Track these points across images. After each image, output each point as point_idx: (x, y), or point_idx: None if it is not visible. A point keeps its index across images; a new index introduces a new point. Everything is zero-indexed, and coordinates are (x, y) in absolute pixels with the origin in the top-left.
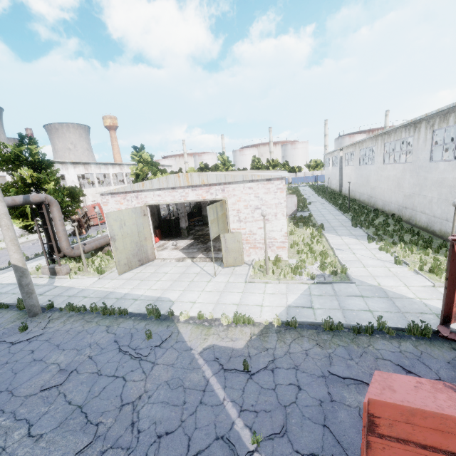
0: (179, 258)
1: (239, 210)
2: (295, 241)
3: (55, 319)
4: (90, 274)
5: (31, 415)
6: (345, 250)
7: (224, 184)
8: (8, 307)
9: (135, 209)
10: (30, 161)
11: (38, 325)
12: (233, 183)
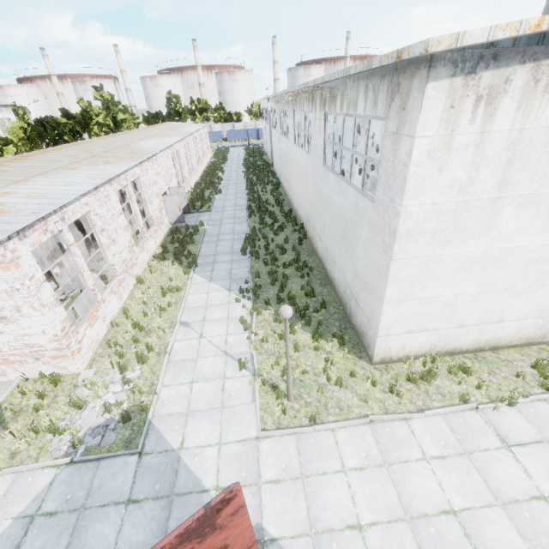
0: None
1: None
2: (126, 309)
3: None
4: None
5: None
6: (193, 326)
7: None
8: None
9: None
10: None
11: None
12: None
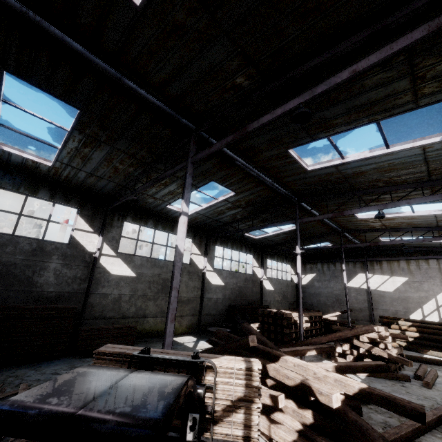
0: None
1: None
2: None
3: None
4: None
5: None
6: None
7: None
8: None
9: None
10: None
11: None
12: None
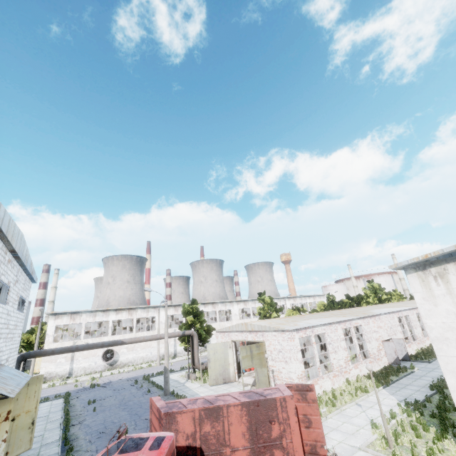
0: (246, 383)
1: (271, 351)
2: (333, 388)
3: (169, 399)
4: (201, 382)
5: (138, 424)
6: (362, 407)
7: (262, 331)
8: (163, 389)
9: (224, 342)
10: (193, 312)
11: (163, 399)
12: (266, 331)
